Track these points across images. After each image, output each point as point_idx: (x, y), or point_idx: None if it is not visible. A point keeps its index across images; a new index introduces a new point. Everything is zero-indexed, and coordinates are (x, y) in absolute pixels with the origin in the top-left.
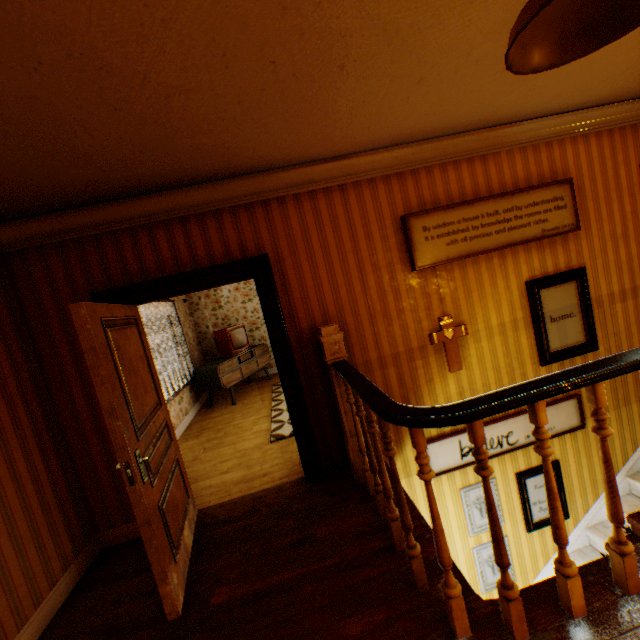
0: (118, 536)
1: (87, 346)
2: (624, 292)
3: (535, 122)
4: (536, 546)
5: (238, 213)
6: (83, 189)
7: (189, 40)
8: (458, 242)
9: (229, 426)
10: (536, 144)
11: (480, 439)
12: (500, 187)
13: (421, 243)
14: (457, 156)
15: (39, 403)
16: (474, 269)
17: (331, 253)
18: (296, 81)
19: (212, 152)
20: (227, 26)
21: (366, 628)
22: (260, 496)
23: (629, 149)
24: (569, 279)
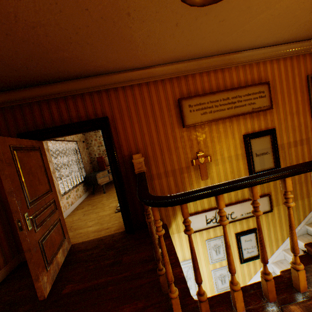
0: None
1: None
2: (296, 142)
3: (250, 51)
4: (245, 271)
5: (93, 95)
6: (9, 80)
7: None
8: (207, 113)
9: (99, 204)
10: (251, 63)
11: (186, 214)
12: (231, 85)
13: (187, 113)
14: (208, 68)
15: None
16: (216, 127)
17: (141, 117)
18: (105, 21)
19: (72, 62)
20: None
21: (132, 311)
22: (102, 239)
23: (301, 67)
24: (266, 134)
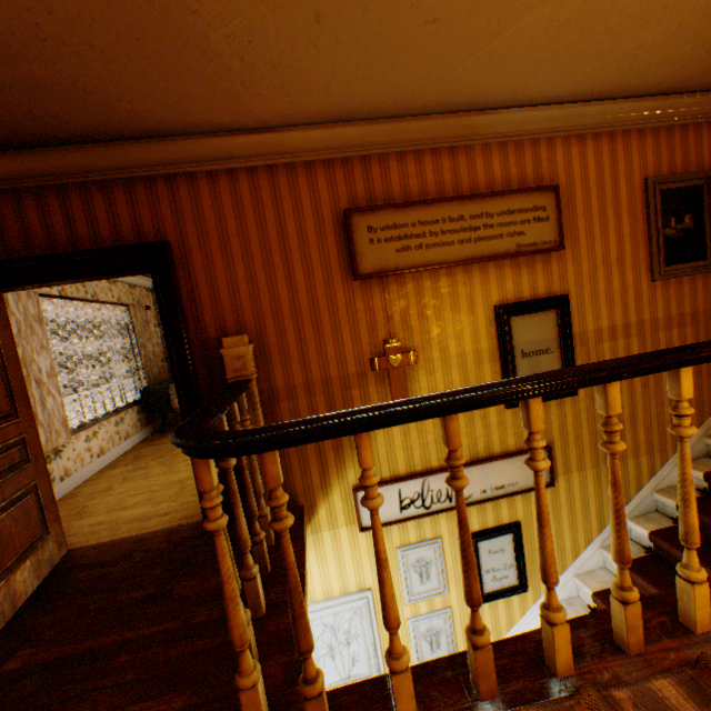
0: None
1: None
2: (615, 329)
3: (517, 112)
4: (487, 621)
5: (135, 188)
6: None
7: None
8: (412, 249)
9: (167, 455)
10: (520, 140)
11: (273, 479)
12: (472, 188)
13: (365, 246)
14: (419, 144)
15: None
16: (432, 285)
17: (253, 249)
18: None
19: (65, 94)
20: None
21: None
22: (145, 539)
23: (634, 158)
24: (548, 307)
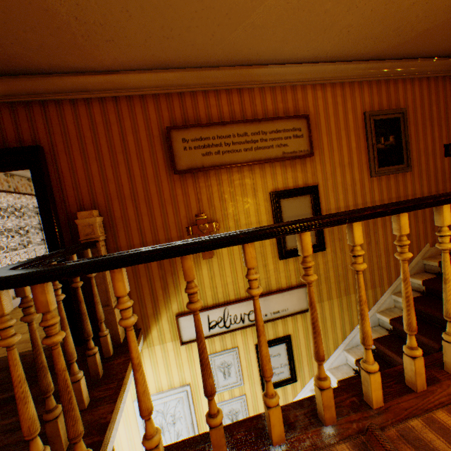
0: None
1: None
2: (349, 208)
3: (280, 67)
4: None
5: (17, 109)
6: None
7: None
8: (213, 154)
9: None
10: (284, 86)
11: (43, 305)
12: (253, 116)
13: (181, 152)
14: (217, 86)
15: None
16: (228, 178)
17: (103, 152)
18: None
19: None
20: None
21: None
22: (25, 355)
23: (357, 100)
24: (305, 193)
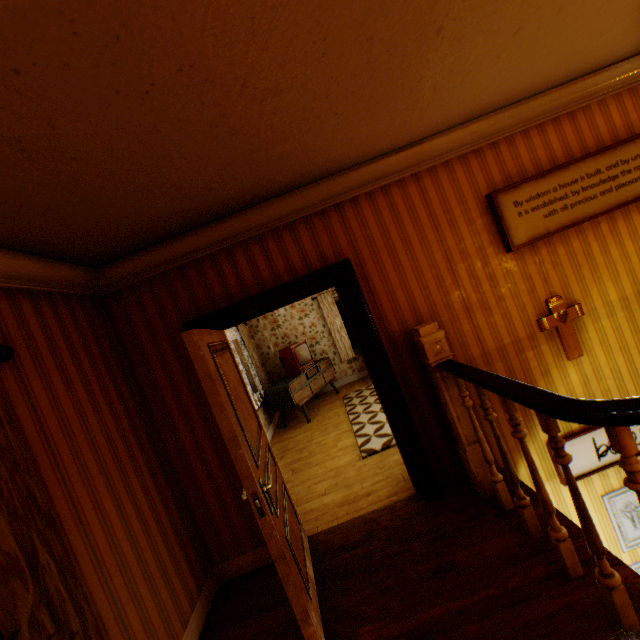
0: (233, 569)
1: (202, 374)
2: None
3: (629, 62)
4: None
5: (312, 222)
6: (169, 221)
7: (293, 28)
8: (557, 212)
9: (311, 445)
10: (632, 87)
11: None
12: (596, 143)
13: (514, 220)
14: (540, 118)
15: (148, 438)
16: (579, 240)
17: (413, 247)
18: (388, 58)
19: (290, 160)
20: (334, 2)
21: None
22: (371, 518)
23: None
24: None
